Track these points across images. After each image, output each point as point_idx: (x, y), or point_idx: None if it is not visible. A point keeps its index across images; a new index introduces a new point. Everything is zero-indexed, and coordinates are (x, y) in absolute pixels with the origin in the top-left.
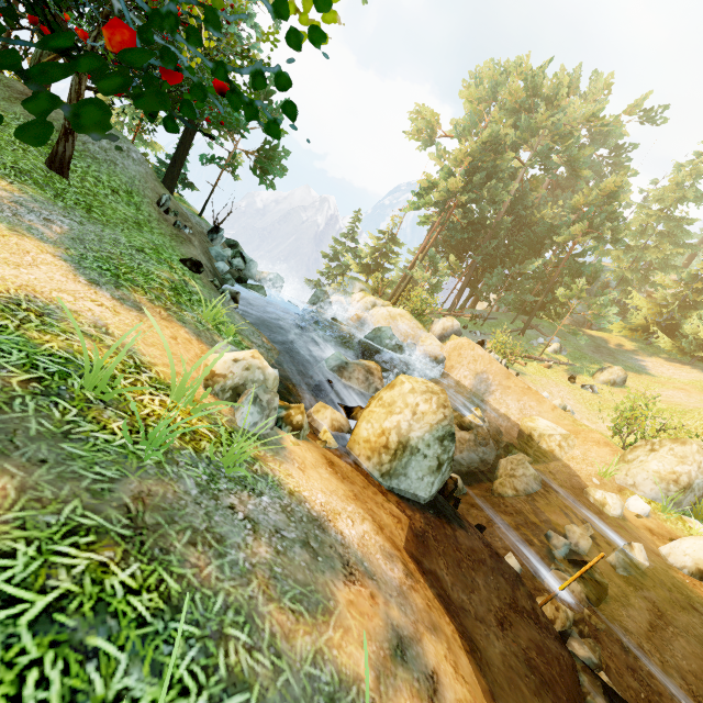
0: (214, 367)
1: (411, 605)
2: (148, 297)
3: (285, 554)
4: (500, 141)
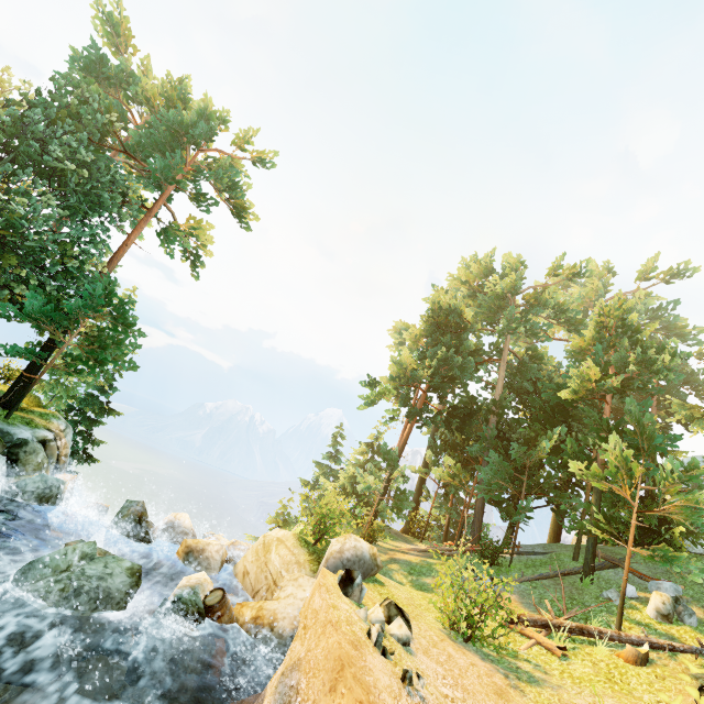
0: None
1: None
2: None
3: None
4: (450, 314)
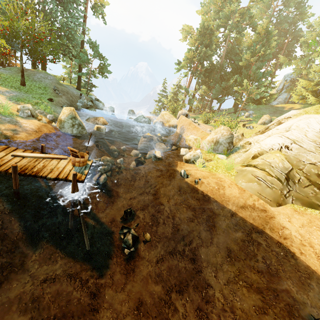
0: (18, 107)
1: (26, 131)
2: (25, 103)
3: (2, 120)
4: (208, 28)
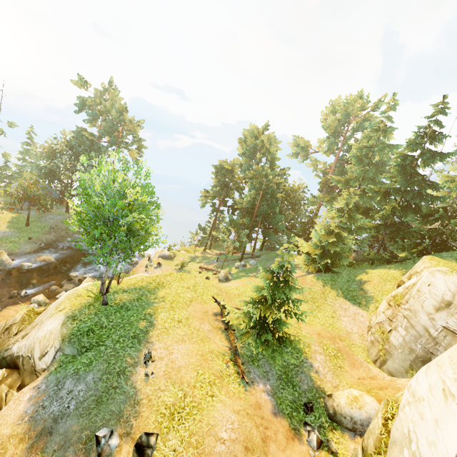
0: None
1: None
2: (0, 242)
3: None
4: (224, 169)
